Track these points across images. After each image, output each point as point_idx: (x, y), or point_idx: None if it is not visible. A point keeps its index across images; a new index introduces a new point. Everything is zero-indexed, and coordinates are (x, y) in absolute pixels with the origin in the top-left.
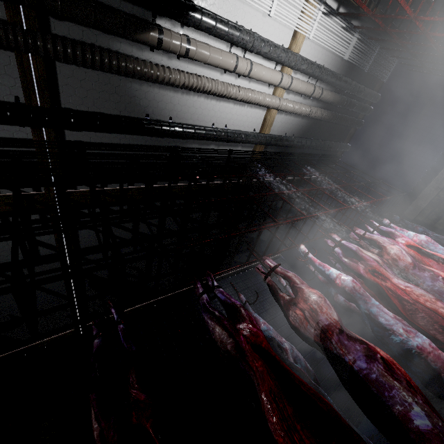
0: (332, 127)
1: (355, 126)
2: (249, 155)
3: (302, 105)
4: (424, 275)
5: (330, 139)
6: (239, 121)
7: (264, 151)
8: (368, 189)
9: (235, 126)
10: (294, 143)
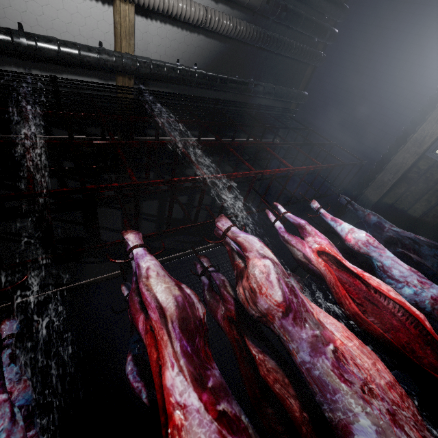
0: (272, 60)
1: (310, 61)
2: (103, 90)
3: (185, 0)
4: (299, 336)
5: (273, 81)
6: (53, 19)
7: (136, 87)
8: (326, 158)
9: (48, 30)
10: (191, 76)
